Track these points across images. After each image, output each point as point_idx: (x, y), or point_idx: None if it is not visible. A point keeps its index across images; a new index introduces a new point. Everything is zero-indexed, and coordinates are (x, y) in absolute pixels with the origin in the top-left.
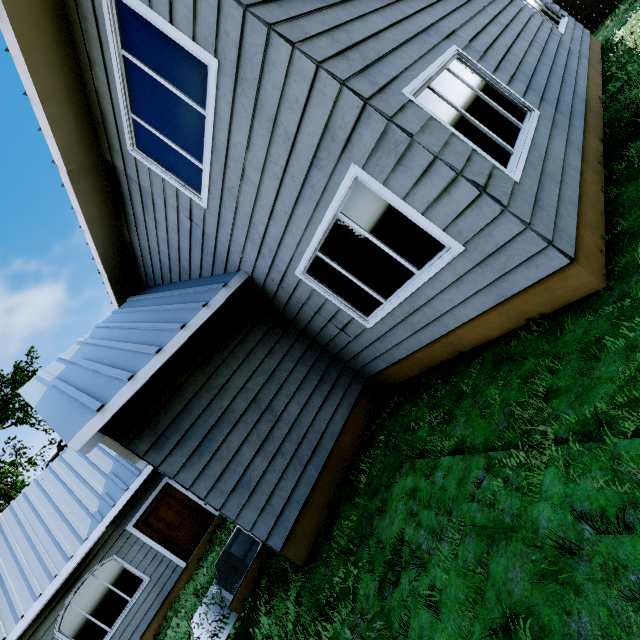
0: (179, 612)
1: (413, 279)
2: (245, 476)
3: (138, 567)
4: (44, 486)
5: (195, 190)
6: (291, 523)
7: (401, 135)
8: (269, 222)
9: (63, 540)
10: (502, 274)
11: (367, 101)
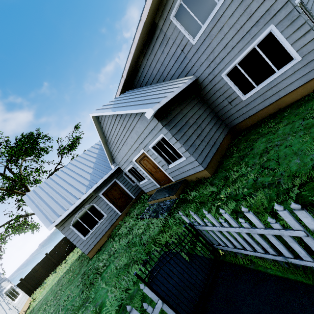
0: (125, 223)
1: (274, 75)
2: (194, 143)
3: (102, 210)
4: (60, 176)
5: (192, 37)
6: (208, 162)
7: (296, 13)
8: (221, 51)
9: (74, 193)
10: (311, 70)
11: (289, 0)
